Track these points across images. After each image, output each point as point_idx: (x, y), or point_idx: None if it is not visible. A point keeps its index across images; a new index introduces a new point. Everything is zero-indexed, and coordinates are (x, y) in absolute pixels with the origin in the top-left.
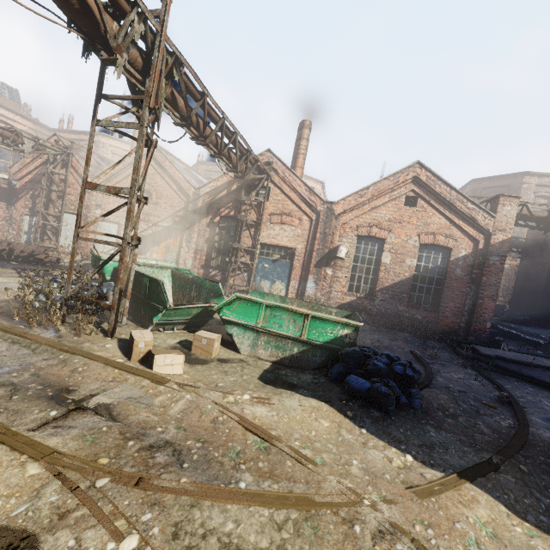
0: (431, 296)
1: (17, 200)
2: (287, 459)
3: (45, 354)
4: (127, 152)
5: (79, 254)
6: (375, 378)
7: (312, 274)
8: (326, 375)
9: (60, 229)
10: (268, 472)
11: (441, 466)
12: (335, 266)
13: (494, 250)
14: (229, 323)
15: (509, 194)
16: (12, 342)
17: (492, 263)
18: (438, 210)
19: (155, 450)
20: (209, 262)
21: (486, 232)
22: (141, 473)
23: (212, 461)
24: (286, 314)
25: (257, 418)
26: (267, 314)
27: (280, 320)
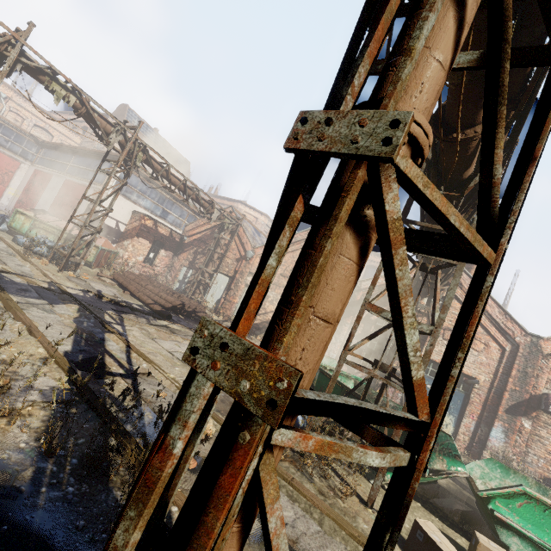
0: None
1: (182, 252)
2: None
3: (338, 539)
4: (256, 219)
5: (222, 314)
6: None
7: (500, 420)
8: None
9: (211, 286)
10: None
11: None
12: (537, 420)
13: None
14: (503, 525)
15: None
16: (288, 495)
17: None
18: None
19: None
20: (356, 361)
21: None
22: None
23: None
24: None
25: None
26: None
27: None
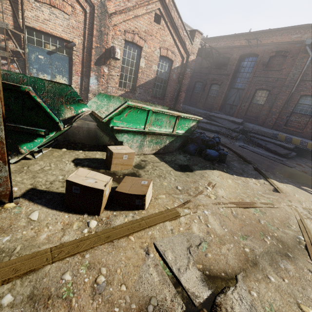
0: (161, 91)
1: None
2: (270, 210)
3: None
4: None
5: None
6: (215, 148)
7: (93, 71)
8: (184, 152)
9: None
10: (279, 222)
11: (257, 177)
12: (110, 66)
13: (189, 65)
14: (119, 132)
15: (199, 31)
16: None
17: (187, 72)
18: (170, 32)
19: (274, 265)
20: None
21: (188, 53)
22: (309, 285)
23: (281, 239)
24: (165, 117)
25: (229, 198)
26: (153, 119)
27: (161, 122)
